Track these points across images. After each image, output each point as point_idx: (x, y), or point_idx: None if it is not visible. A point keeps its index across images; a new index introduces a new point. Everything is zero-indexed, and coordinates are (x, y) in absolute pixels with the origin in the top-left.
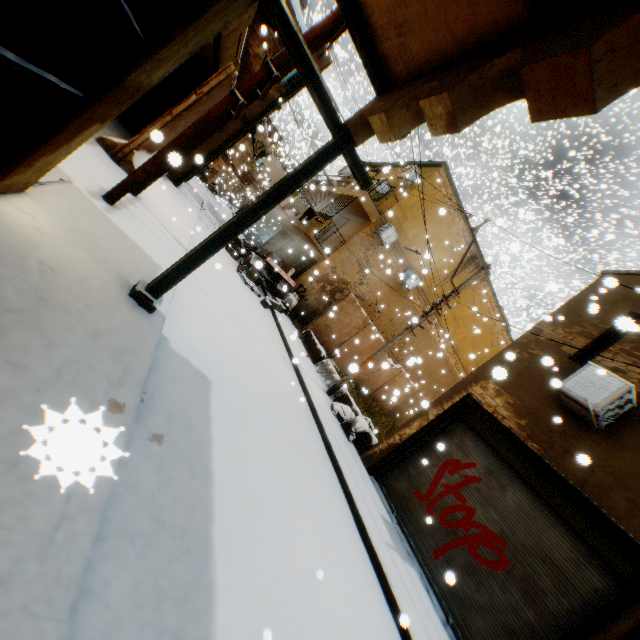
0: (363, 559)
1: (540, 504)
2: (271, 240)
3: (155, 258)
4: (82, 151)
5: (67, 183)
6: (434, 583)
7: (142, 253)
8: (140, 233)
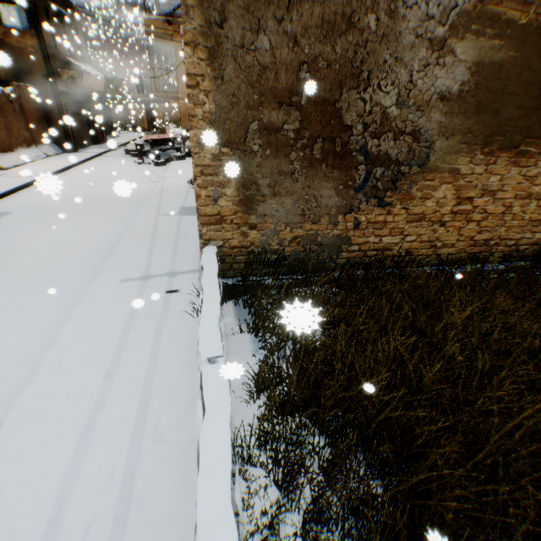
0: (124, 227)
1: None
2: None
3: None
4: None
5: None
6: None
7: None
8: None
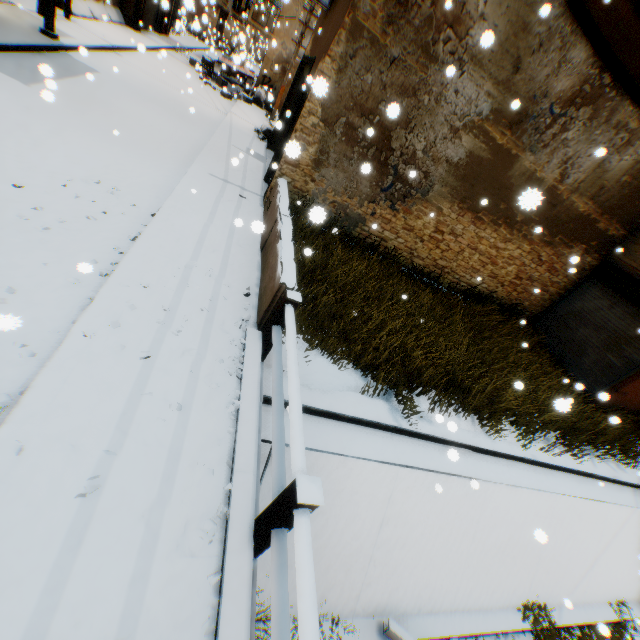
0: (200, 139)
1: None
2: None
3: (72, 36)
4: (30, 1)
5: (14, 6)
6: None
7: (61, 32)
8: (65, 29)
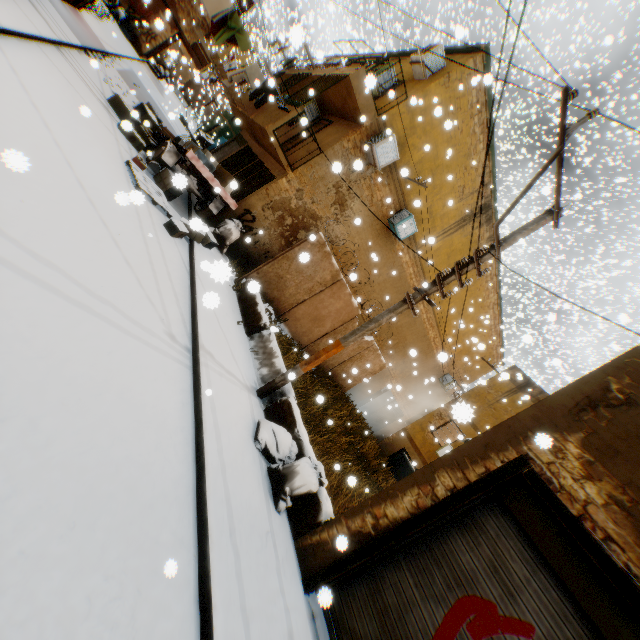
0: None
1: None
2: (223, 147)
3: None
4: None
5: None
6: None
7: None
8: None
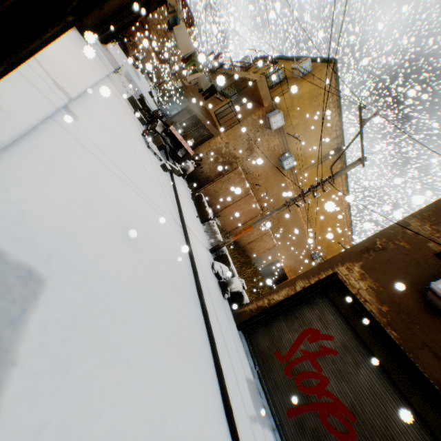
0: None
1: (391, 387)
2: (178, 114)
3: None
4: None
5: None
6: (285, 440)
7: None
8: None
